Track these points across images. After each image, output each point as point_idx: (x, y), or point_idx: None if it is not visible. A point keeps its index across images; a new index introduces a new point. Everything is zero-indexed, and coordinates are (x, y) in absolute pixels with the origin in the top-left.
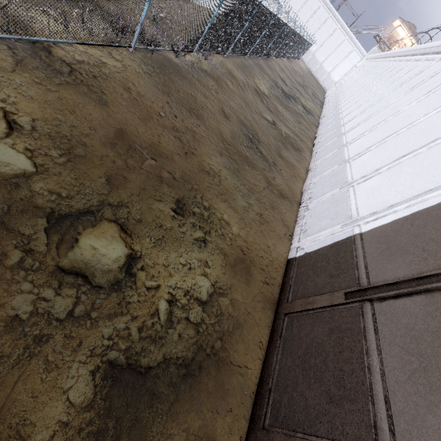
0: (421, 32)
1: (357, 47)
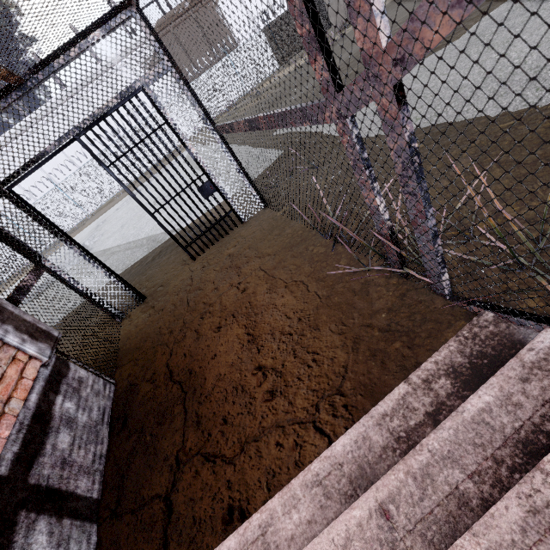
0: None
1: None
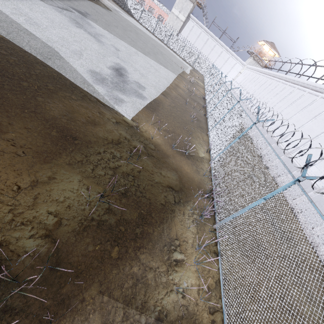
0: (301, 63)
1: (238, 60)
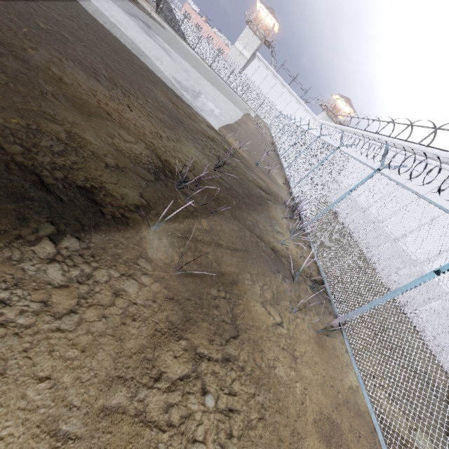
0: (379, 120)
1: (310, 113)
